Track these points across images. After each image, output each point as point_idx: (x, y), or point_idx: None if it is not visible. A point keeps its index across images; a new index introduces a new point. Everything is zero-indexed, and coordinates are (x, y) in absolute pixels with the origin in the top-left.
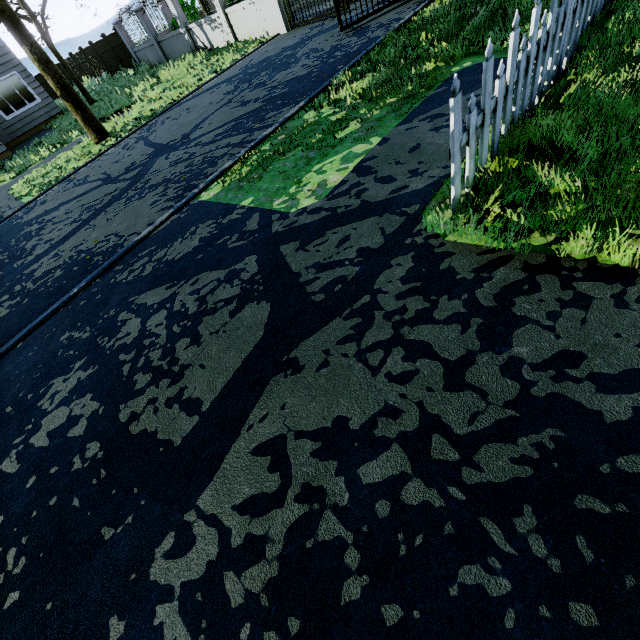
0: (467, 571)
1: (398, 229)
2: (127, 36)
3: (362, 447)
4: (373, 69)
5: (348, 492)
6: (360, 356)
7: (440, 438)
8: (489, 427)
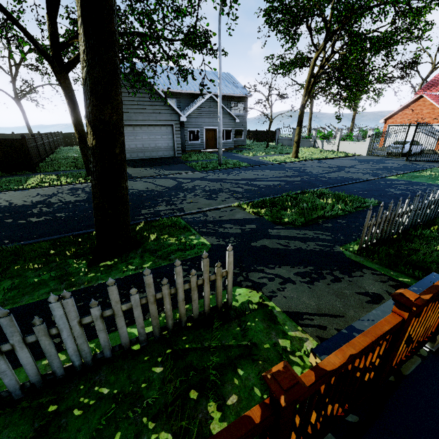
0: None
1: None
2: (279, 133)
3: None
4: (437, 172)
5: None
6: None
7: None
8: None
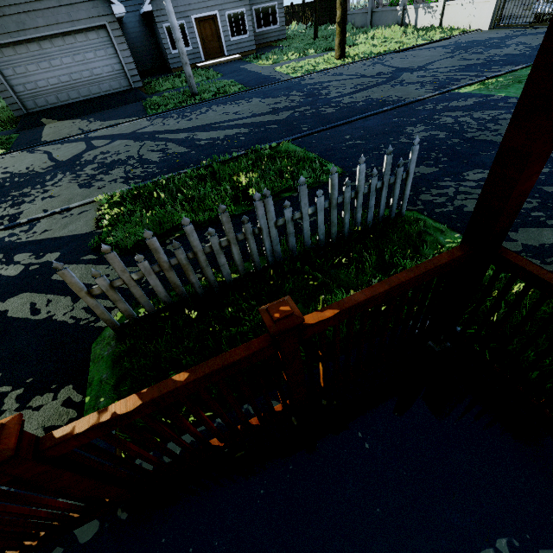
0: None
1: None
2: (348, 2)
3: None
4: None
5: None
6: None
7: None
8: None
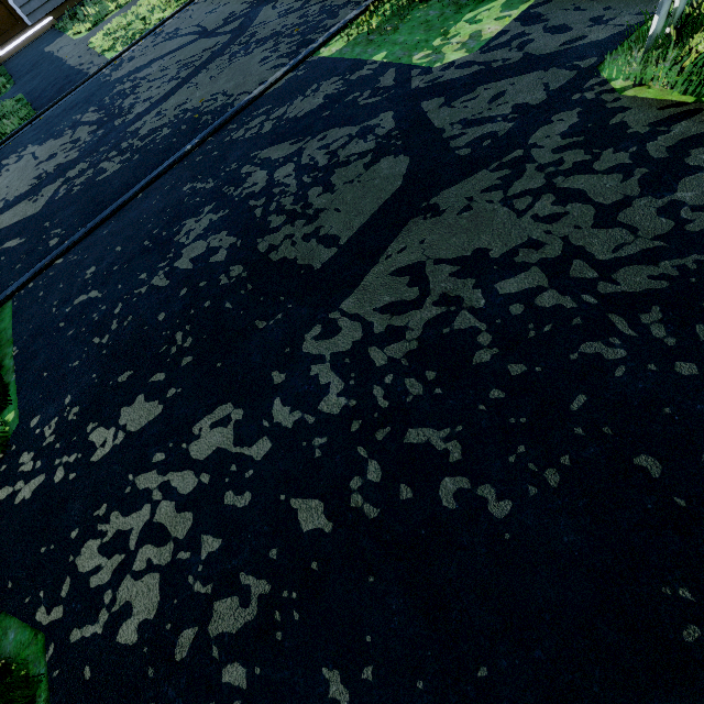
0: (588, 346)
1: (565, 84)
2: None
3: (501, 269)
4: None
5: (484, 299)
6: (506, 202)
7: (581, 263)
8: (633, 254)
